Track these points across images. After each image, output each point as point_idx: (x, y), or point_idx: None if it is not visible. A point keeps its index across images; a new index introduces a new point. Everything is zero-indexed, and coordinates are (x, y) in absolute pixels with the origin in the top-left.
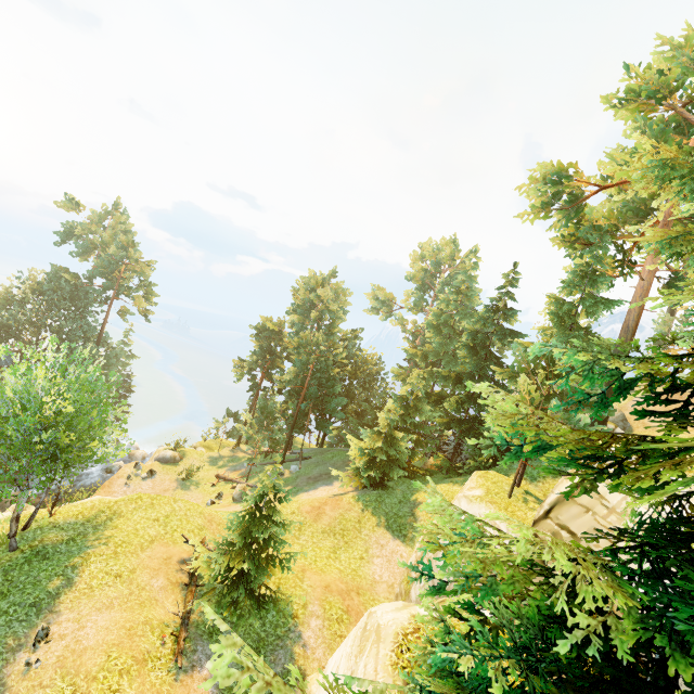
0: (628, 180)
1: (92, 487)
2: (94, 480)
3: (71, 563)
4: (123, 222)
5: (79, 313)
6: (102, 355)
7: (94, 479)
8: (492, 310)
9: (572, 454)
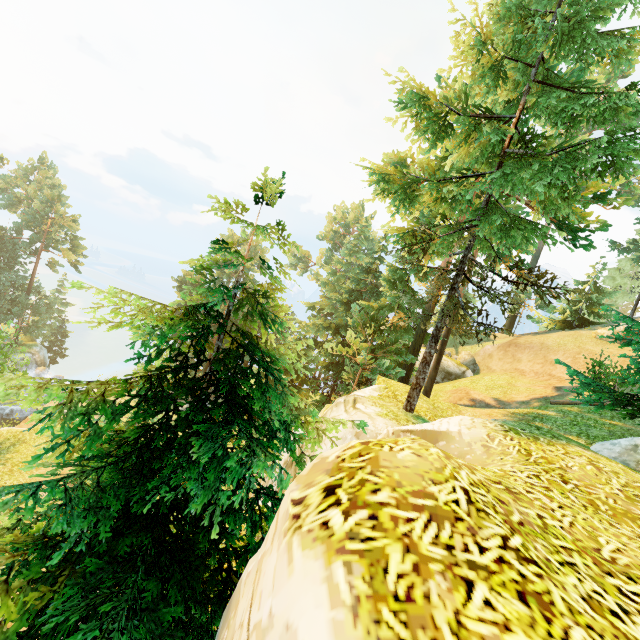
0: None
1: (21, 421)
2: (23, 415)
3: None
4: (49, 177)
5: (7, 264)
6: (32, 303)
7: (23, 414)
8: (366, 272)
9: None
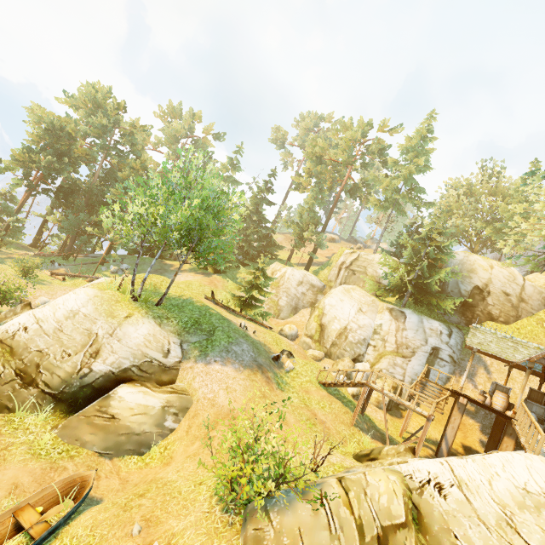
0: (342, 164)
1: None
2: None
3: (199, 305)
4: None
5: None
6: None
7: None
8: (265, 187)
9: (410, 245)
